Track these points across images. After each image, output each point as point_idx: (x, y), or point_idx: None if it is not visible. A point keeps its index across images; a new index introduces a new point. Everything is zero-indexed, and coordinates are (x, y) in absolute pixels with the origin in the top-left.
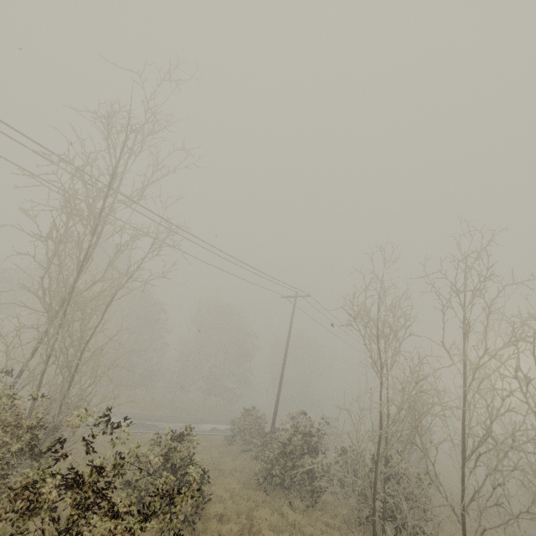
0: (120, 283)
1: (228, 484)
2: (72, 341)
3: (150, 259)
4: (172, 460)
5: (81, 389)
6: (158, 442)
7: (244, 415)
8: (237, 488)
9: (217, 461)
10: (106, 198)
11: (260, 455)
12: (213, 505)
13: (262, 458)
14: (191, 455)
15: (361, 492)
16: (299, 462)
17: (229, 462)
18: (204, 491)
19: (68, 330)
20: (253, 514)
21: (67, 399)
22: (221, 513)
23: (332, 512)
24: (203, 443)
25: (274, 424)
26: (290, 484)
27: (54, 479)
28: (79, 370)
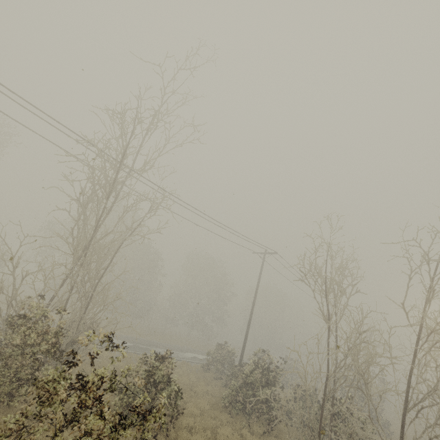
0: (126, 235)
1: (199, 403)
2: (89, 277)
3: (149, 218)
4: (154, 376)
5: (93, 314)
6: (146, 361)
7: (218, 349)
8: (206, 408)
9: (193, 383)
10: (118, 171)
11: (230, 383)
12: (185, 418)
13: (229, 385)
14: (169, 374)
15: (308, 425)
16: (259, 393)
17: (202, 386)
18: (180, 406)
19: (87, 268)
20: (217, 431)
21: (83, 320)
22: (191, 426)
23: (286, 439)
24: (184, 368)
25: (242, 358)
26: (251, 411)
27: (62, 375)
28: (93, 299)
